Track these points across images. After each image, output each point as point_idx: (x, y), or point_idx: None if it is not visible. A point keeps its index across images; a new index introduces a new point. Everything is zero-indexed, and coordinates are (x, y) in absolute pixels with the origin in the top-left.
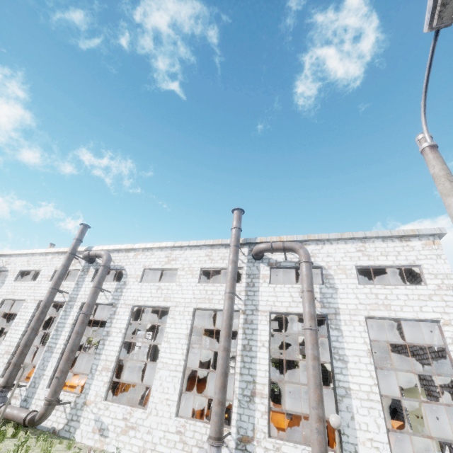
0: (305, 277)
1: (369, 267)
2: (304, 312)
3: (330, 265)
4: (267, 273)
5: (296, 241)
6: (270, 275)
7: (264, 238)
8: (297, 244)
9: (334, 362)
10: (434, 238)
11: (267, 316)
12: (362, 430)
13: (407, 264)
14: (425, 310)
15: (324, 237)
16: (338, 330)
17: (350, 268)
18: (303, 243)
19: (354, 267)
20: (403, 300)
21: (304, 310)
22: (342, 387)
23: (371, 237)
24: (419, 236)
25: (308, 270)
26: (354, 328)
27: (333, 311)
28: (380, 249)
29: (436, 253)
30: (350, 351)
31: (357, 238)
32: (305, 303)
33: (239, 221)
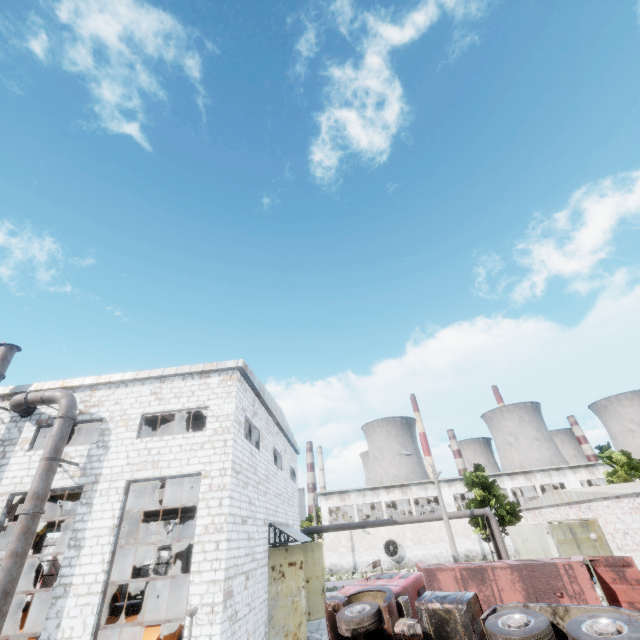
0: (49, 440)
1: (158, 414)
2: (29, 490)
3: (113, 416)
4: (30, 436)
5: (84, 386)
6: (35, 438)
7: (42, 385)
8: (61, 393)
9: (67, 550)
10: (233, 373)
11: (5, 501)
12: (64, 639)
13: (196, 406)
14: (191, 462)
15: (117, 378)
16: (89, 505)
17: (135, 418)
18: (93, 388)
19: (140, 415)
20: (175, 453)
21: (30, 487)
22: (63, 585)
23: (170, 375)
24: (219, 370)
25: (58, 429)
26: (109, 499)
27: (93, 480)
28: (176, 390)
29: (228, 391)
30: (92, 531)
31: (157, 377)
32: (34, 476)
33: (1, 363)
